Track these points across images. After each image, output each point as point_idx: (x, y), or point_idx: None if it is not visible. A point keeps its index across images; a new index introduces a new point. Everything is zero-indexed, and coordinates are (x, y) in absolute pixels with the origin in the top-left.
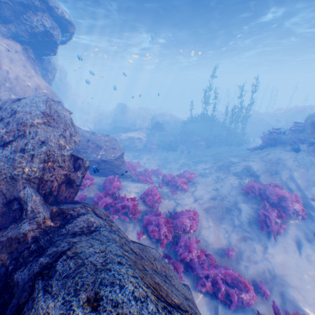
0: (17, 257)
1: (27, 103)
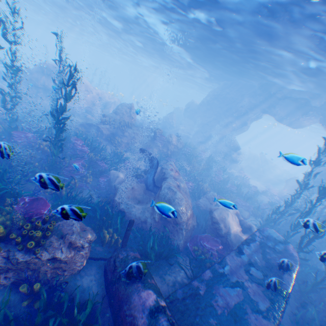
0: None
1: None
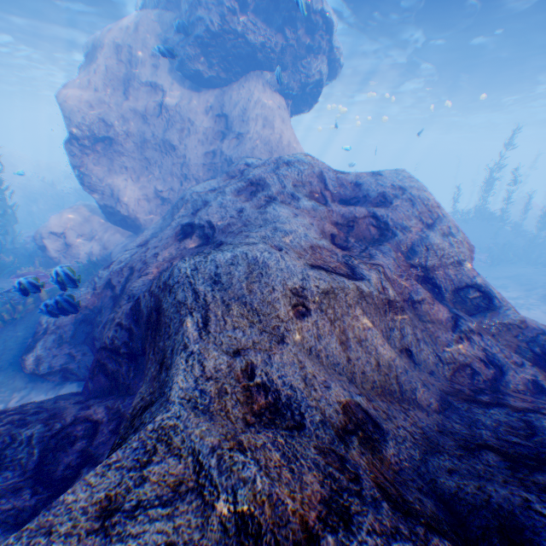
0: (531, 340)
1: (396, 178)
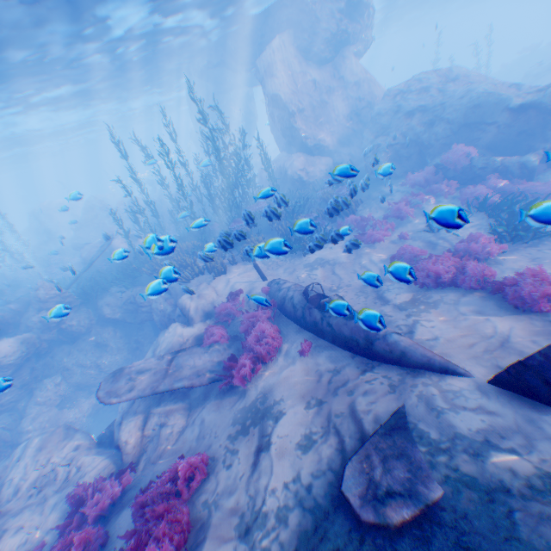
0: None
1: (459, 68)
